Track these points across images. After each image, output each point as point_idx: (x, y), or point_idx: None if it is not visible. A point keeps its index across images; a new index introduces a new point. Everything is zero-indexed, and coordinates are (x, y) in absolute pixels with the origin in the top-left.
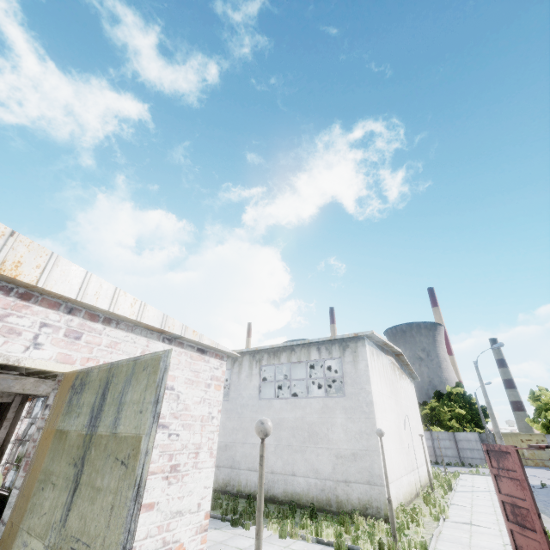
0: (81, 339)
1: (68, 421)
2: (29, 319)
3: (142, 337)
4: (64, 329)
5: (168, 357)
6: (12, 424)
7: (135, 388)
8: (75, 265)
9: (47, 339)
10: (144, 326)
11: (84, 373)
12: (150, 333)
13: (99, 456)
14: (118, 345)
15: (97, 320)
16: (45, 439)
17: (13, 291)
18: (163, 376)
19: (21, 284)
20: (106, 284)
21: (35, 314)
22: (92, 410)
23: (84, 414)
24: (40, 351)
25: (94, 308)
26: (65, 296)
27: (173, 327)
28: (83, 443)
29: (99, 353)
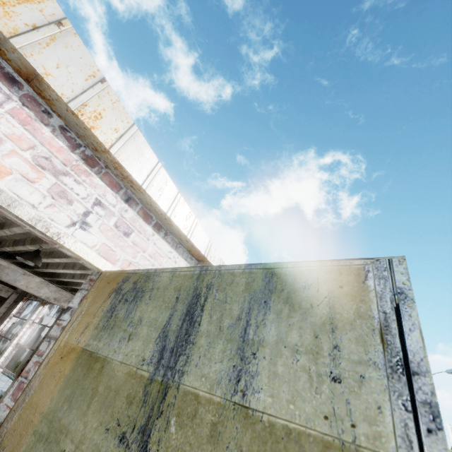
0: (129, 237)
1: (106, 341)
2: (86, 189)
3: (182, 258)
4: (116, 217)
5: (398, 272)
6: (0, 319)
7: (288, 319)
8: (149, 149)
9: (97, 221)
10: (187, 248)
11: (141, 275)
12: (190, 258)
13: (195, 449)
14: (160, 258)
15: (149, 221)
16: (58, 358)
17: (79, 149)
18: (400, 310)
19: (92, 142)
20: (170, 184)
21: (93, 187)
22: (162, 335)
23: (144, 338)
24: (85, 234)
25: (152, 206)
26: (132, 176)
27: (213, 258)
28: (144, 397)
29: (141, 261)
